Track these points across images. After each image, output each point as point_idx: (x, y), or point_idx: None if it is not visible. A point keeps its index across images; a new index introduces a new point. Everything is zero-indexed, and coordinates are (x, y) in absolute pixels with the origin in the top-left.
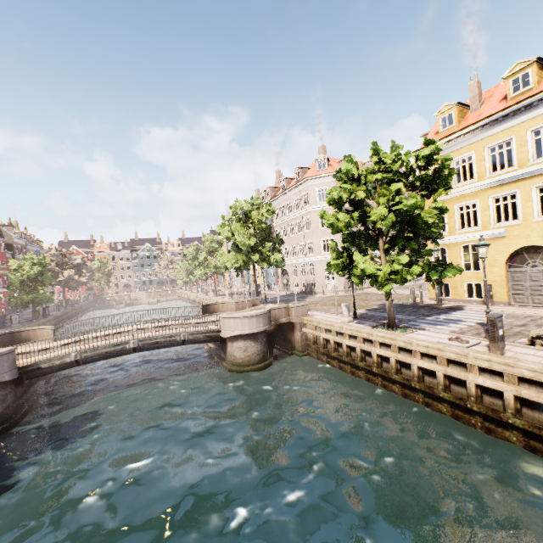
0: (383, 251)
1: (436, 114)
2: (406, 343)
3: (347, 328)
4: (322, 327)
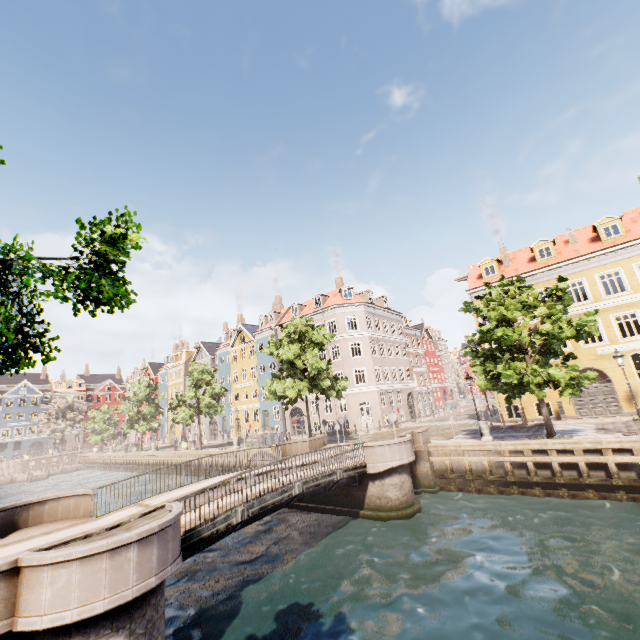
0: (531, 364)
1: (479, 264)
2: (594, 443)
3: (507, 444)
4: (465, 449)
